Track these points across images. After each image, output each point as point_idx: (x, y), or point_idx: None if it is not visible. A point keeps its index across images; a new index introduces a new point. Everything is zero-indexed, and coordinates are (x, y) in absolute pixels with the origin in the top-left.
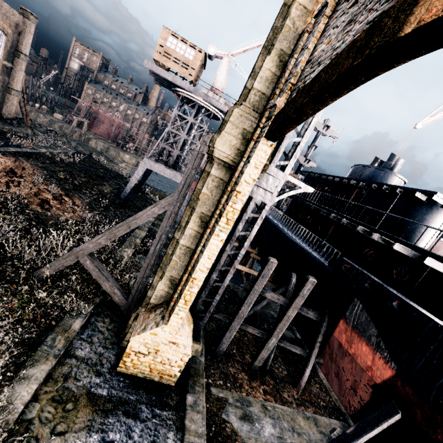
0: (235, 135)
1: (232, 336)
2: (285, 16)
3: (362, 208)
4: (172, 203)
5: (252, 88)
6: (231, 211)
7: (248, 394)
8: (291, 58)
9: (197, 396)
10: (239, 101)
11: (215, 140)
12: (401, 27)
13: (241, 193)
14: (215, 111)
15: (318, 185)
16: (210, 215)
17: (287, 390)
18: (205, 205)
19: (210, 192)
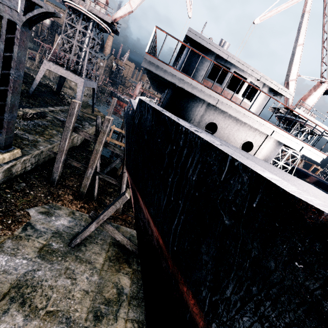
0: None
1: (59, 166)
2: None
3: None
4: None
5: None
6: None
7: (63, 205)
8: None
9: None
10: None
11: None
12: None
13: None
14: (95, 18)
15: None
16: None
17: None
18: None
19: None
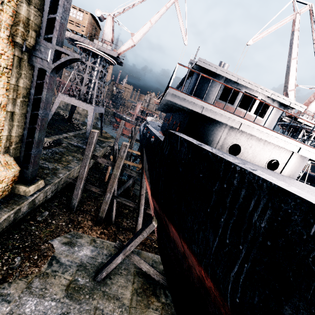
0: None
1: (79, 193)
2: None
3: None
4: None
5: None
6: None
7: (84, 232)
8: None
9: (0, 213)
10: None
11: None
12: None
13: None
14: (103, 54)
15: None
16: None
17: (125, 235)
18: None
19: None
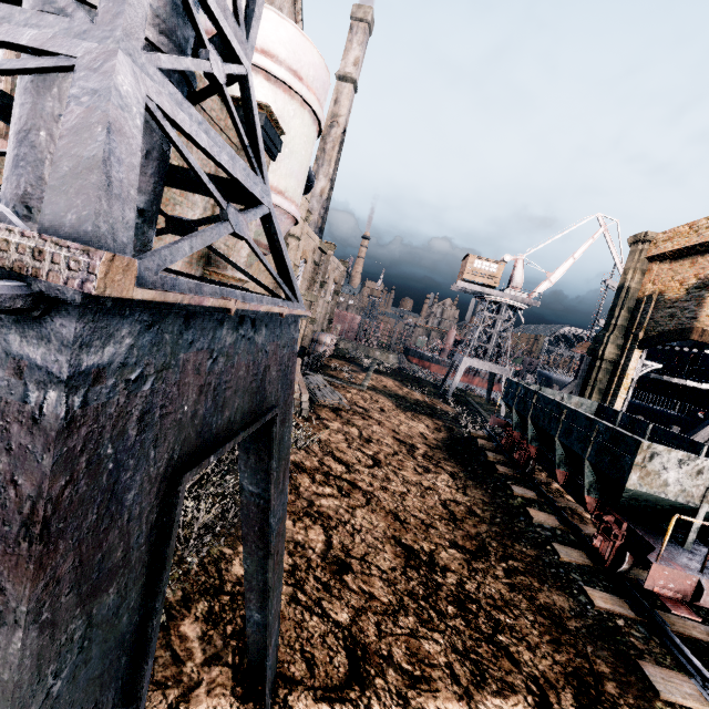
0: (613, 347)
1: None
2: (627, 293)
3: (701, 369)
4: (575, 386)
5: (617, 325)
6: (625, 383)
7: None
8: (637, 313)
9: None
10: (609, 330)
11: (604, 352)
12: (690, 337)
13: (629, 374)
14: (522, 306)
15: (647, 354)
16: (604, 389)
17: None
18: (601, 384)
19: (603, 377)
